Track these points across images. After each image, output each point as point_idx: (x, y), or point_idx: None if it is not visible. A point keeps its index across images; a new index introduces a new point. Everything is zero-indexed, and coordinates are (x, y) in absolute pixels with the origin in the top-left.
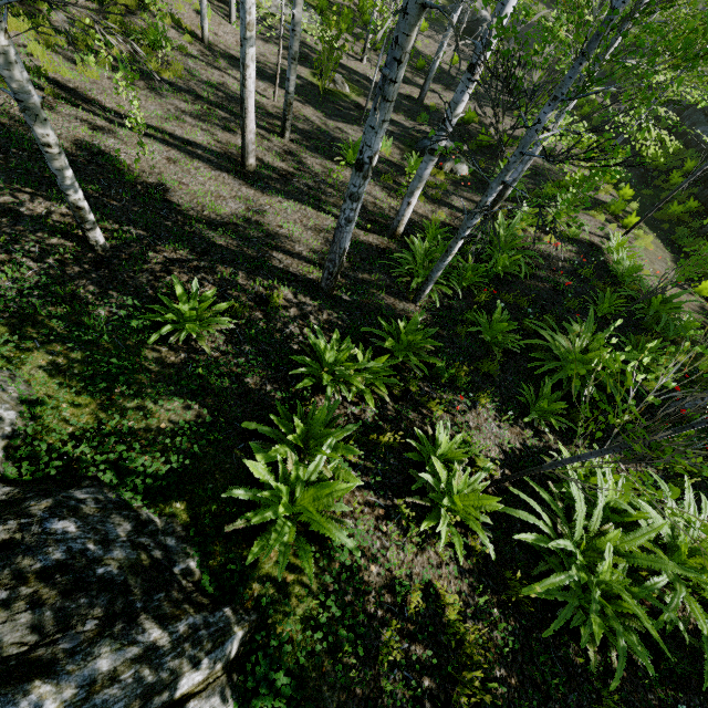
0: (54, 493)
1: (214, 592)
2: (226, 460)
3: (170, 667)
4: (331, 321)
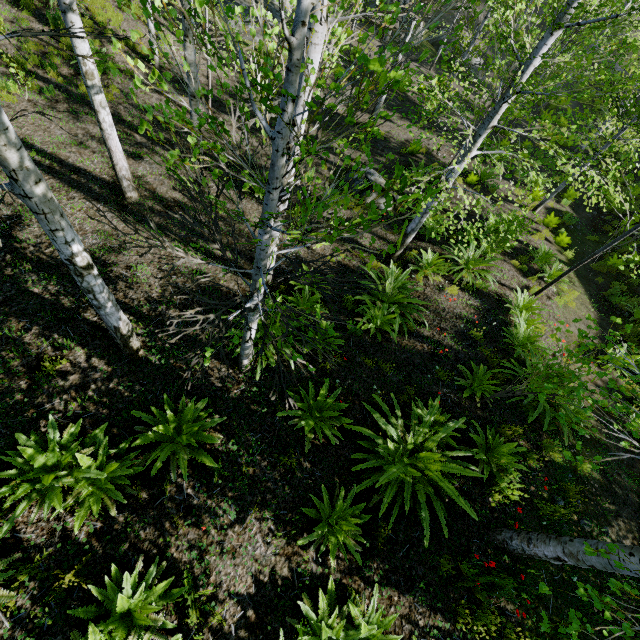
0: None
1: None
2: None
3: None
4: (115, 392)
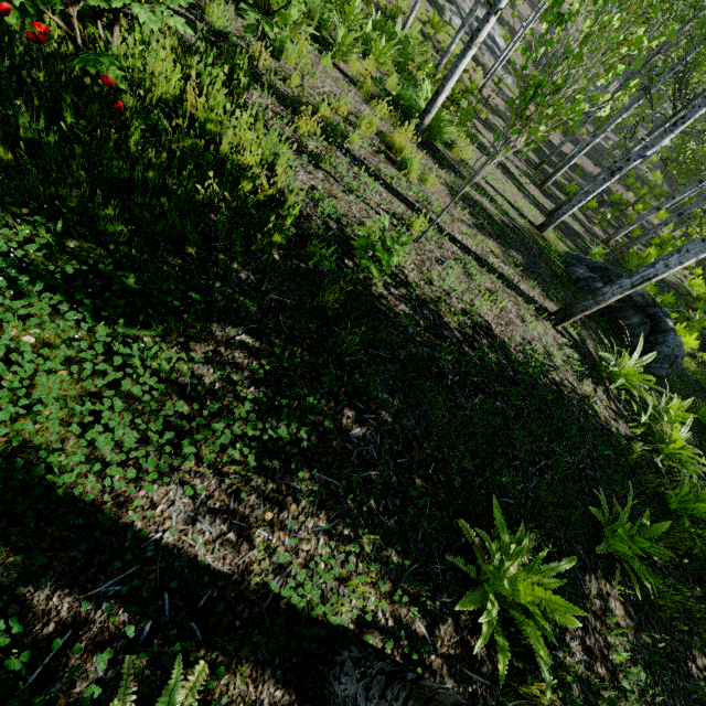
0: None
1: None
2: None
3: None
4: None
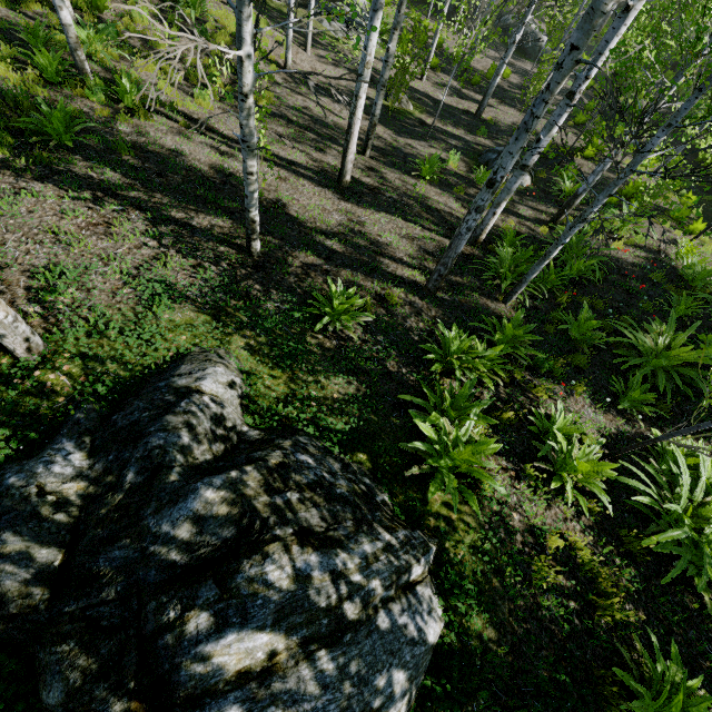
0: (288, 437)
1: (403, 520)
2: (386, 425)
3: (404, 559)
4: (439, 317)
